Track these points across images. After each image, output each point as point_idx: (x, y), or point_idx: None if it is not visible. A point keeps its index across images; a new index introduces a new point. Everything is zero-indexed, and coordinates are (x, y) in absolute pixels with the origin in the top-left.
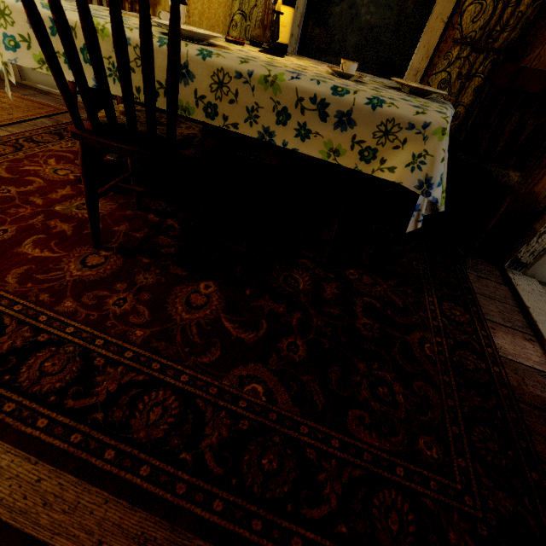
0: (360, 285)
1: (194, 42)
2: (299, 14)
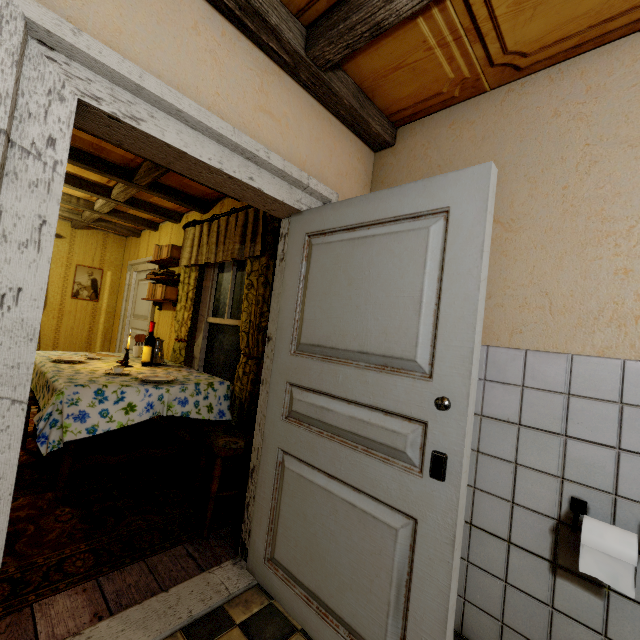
0: (50, 518)
1: (61, 362)
2: (200, 348)
